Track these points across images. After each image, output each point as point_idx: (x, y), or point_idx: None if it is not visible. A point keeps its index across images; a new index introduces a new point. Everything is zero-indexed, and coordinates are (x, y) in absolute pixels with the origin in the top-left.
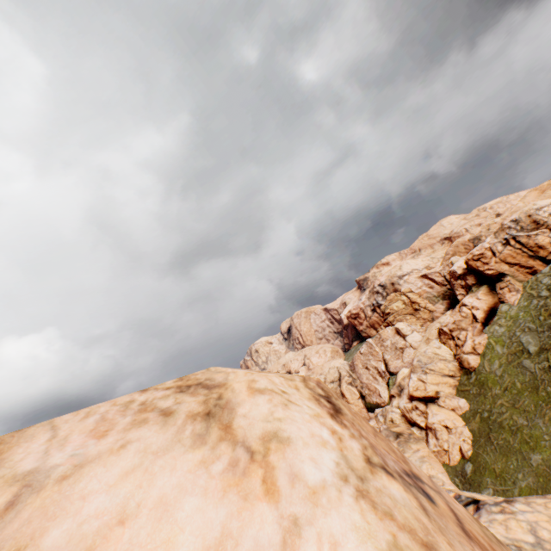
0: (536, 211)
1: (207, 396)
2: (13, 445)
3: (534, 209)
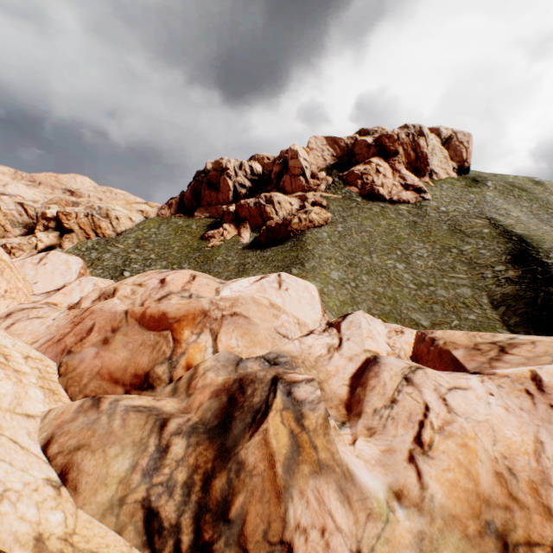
0: (113, 210)
1: None
2: None
3: (113, 208)
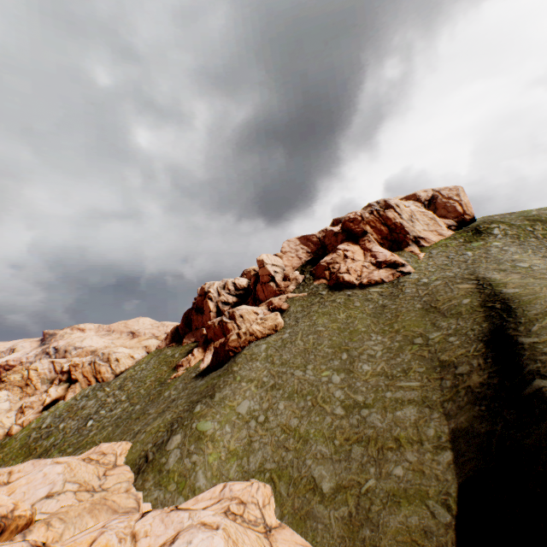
0: (114, 353)
1: None
2: None
3: (114, 351)
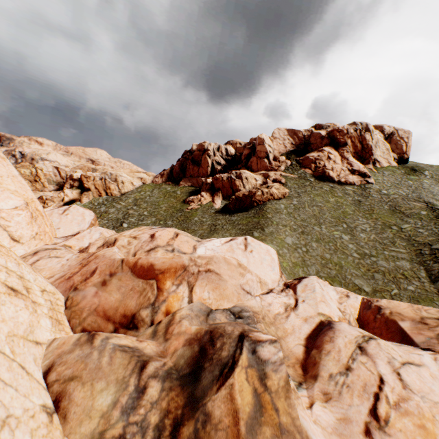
0: (120, 176)
1: None
2: None
3: (120, 175)
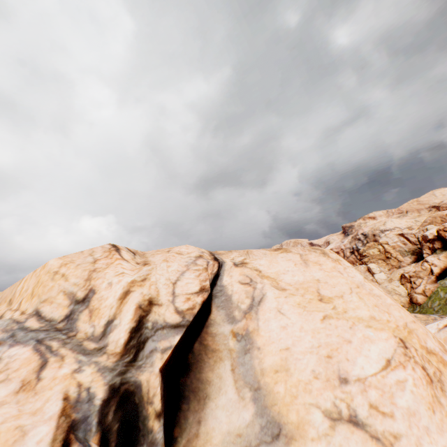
0: None
1: (321, 251)
2: (289, 249)
3: None
